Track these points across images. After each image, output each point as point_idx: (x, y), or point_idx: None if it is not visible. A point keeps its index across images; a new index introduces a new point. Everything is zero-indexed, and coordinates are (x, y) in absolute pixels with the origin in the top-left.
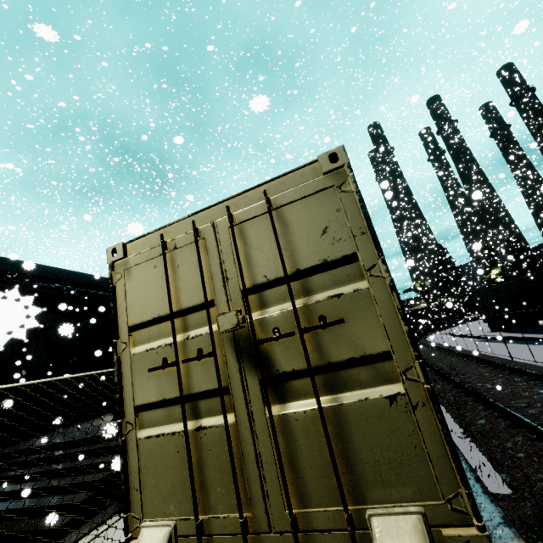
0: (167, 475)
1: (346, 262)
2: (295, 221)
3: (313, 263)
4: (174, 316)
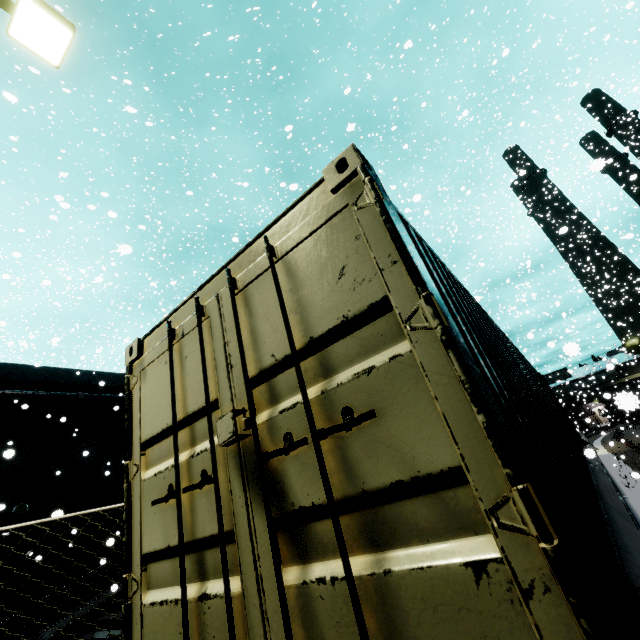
0: None
1: (376, 314)
2: (304, 269)
3: (330, 324)
4: (182, 426)
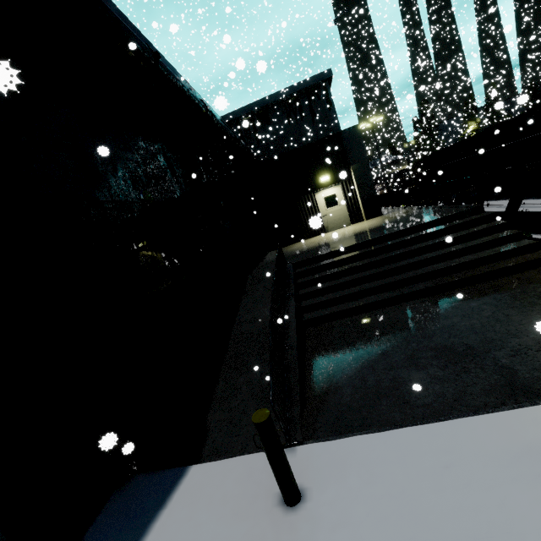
0: None
1: None
2: None
3: None
4: None
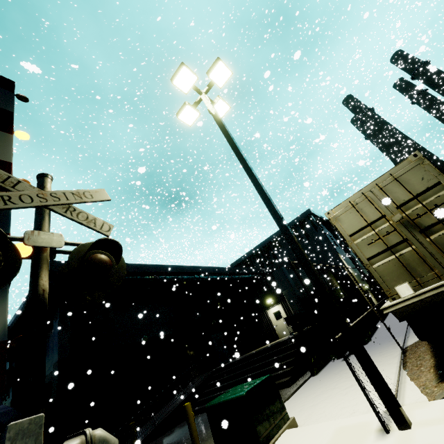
0: (393, 274)
1: (436, 185)
2: (408, 179)
3: (422, 190)
4: (368, 226)
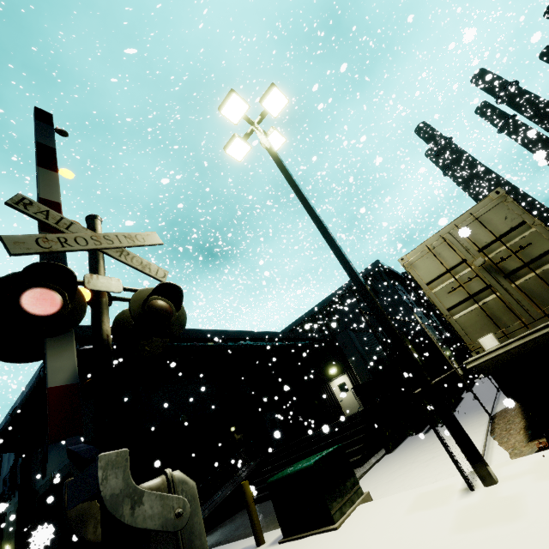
0: (477, 325)
1: (521, 225)
2: (490, 219)
3: (506, 230)
4: (447, 272)
